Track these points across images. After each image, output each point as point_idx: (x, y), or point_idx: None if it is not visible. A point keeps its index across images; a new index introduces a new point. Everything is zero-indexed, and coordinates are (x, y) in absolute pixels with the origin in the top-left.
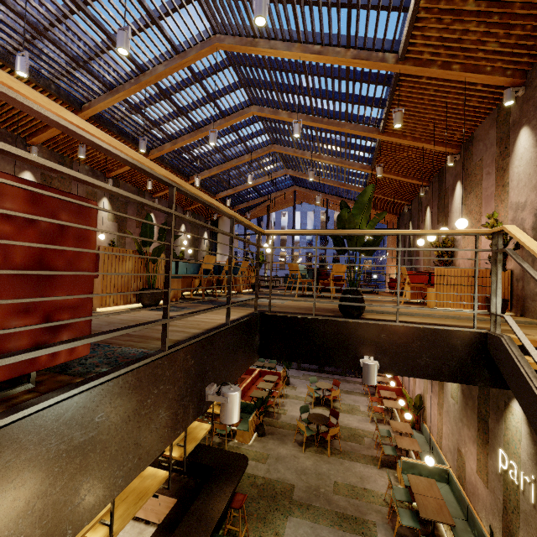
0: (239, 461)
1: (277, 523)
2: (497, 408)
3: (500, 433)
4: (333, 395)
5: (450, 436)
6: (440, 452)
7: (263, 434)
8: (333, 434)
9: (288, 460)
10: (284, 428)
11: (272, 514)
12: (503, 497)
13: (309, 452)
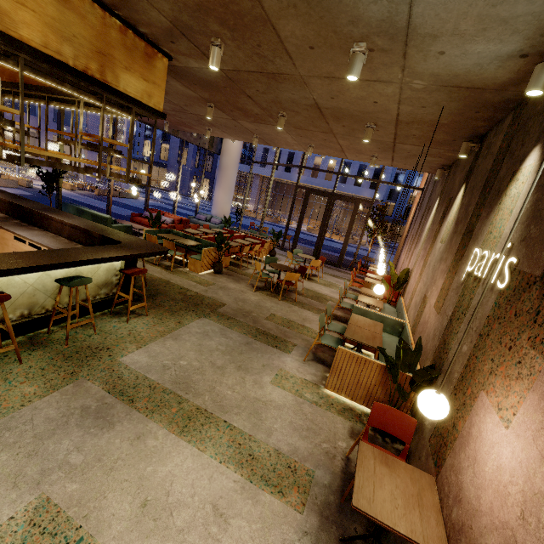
0: (156, 248)
1: (185, 318)
2: (497, 194)
3: (485, 228)
4: (312, 265)
5: (422, 289)
6: (404, 313)
7: (218, 271)
8: (290, 280)
9: (233, 291)
10: (245, 275)
11: (185, 312)
12: (454, 310)
13: (260, 293)
